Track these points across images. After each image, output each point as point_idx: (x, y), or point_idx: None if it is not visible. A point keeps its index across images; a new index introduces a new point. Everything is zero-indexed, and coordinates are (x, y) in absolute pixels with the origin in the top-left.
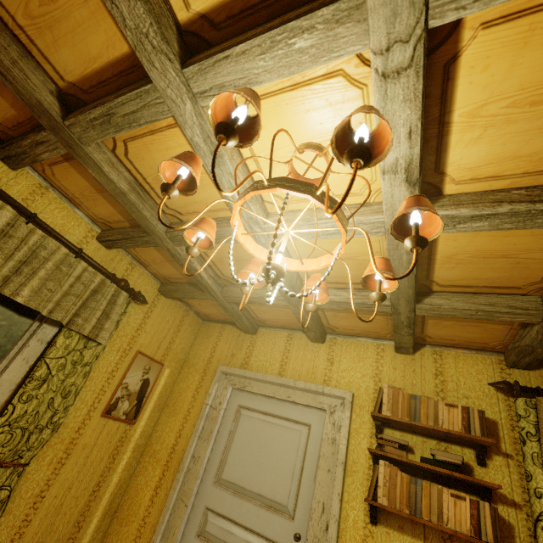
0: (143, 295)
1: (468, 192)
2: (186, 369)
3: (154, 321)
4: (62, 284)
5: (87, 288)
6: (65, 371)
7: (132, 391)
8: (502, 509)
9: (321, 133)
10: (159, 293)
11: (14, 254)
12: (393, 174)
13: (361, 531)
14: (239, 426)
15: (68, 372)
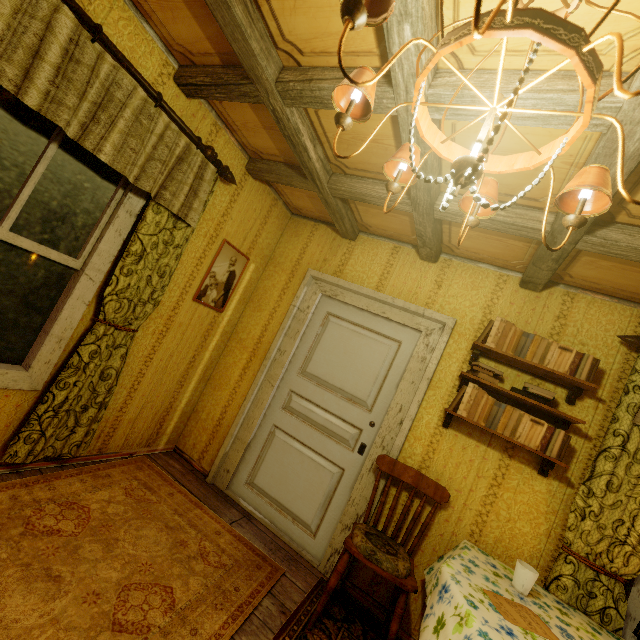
0: (231, 172)
1: None
2: (271, 267)
3: (241, 207)
4: (145, 144)
5: (172, 154)
6: (158, 250)
7: (220, 281)
8: (572, 438)
9: None
10: (246, 171)
11: (87, 91)
12: None
13: (431, 430)
14: (327, 331)
15: (161, 252)
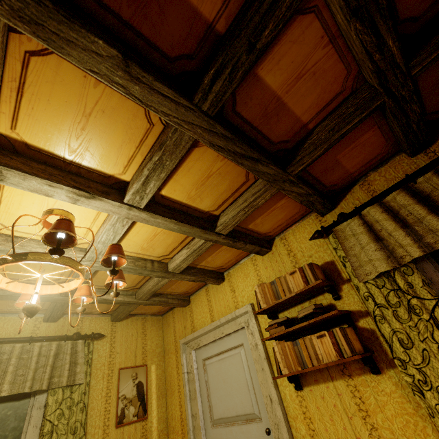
0: (97, 333)
1: (135, 172)
2: (166, 356)
3: (121, 341)
4: (28, 366)
5: (49, 357)
6: (66, 416)
7: (132, 397)
8: (363, 322)
9: (40, 206)
10: (113, 322)
11: None
12: (78, 201)
13: (296, 400)
14: (208, 374)
15: (68, 416)
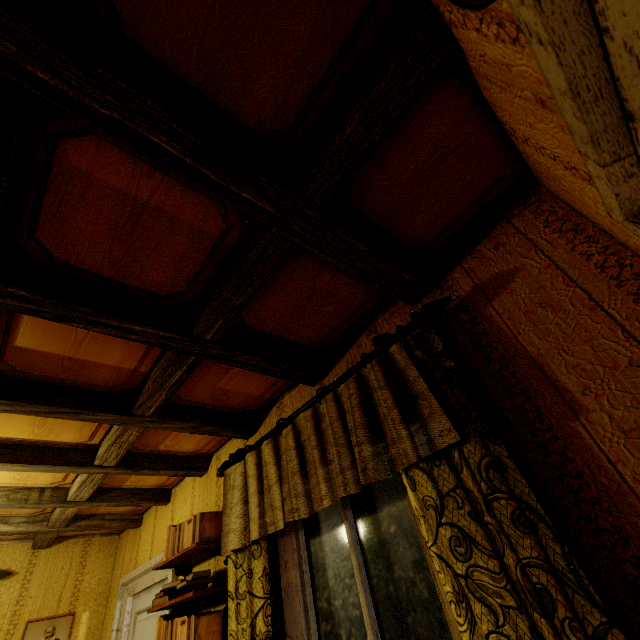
0: None
1: None
2: (110, 599)
3: (41, 579)
4: None
5: None
6: None
7: None
8: None
9: None
10: (34, 550)
11: None
12: None
13: None
14: (135, 637)
15: None
